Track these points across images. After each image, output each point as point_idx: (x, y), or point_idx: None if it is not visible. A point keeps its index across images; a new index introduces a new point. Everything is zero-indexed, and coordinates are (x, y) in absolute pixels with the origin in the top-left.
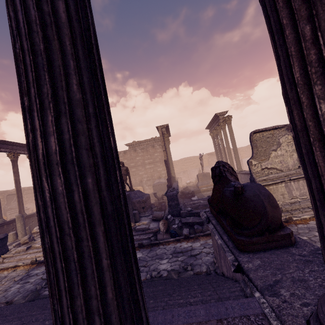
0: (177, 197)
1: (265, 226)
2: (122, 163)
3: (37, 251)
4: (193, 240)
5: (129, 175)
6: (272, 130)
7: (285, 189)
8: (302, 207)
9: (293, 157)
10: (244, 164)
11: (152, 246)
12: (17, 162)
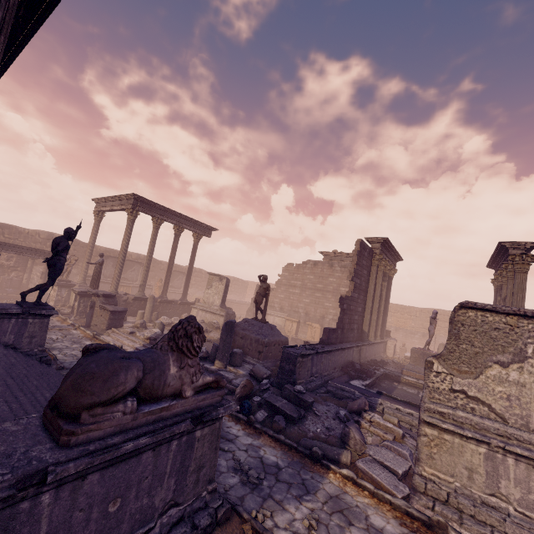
0: (296, 360)
1: (52, 401)
2: (264, 278)
3: (133, 339)
4: (252, 432)
5: (267, 298)
6: (515, 316)
7: (482, 461)
8: (506, 532)
9: None
10: None
11: None
12: (179, 237)
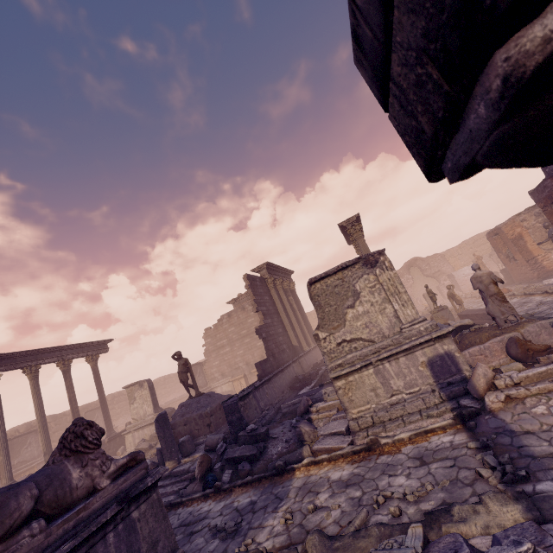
0: (238, 406)
1: None
2: (177, 355)
3: None
4: (223, 495)
5: (190, 371)
6: (339, 272)
7: (376, 378)
8: (409, 413)
9: (386, 312)
10: (458, 281)
11: (171, 509)
12: (69, 372)
